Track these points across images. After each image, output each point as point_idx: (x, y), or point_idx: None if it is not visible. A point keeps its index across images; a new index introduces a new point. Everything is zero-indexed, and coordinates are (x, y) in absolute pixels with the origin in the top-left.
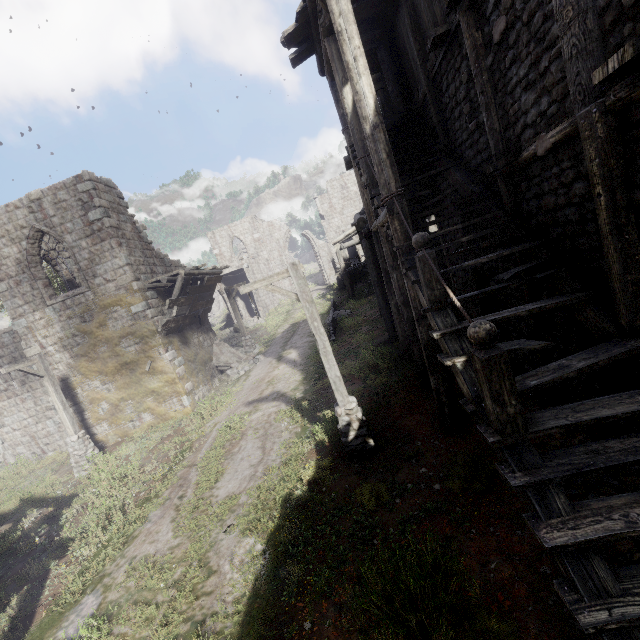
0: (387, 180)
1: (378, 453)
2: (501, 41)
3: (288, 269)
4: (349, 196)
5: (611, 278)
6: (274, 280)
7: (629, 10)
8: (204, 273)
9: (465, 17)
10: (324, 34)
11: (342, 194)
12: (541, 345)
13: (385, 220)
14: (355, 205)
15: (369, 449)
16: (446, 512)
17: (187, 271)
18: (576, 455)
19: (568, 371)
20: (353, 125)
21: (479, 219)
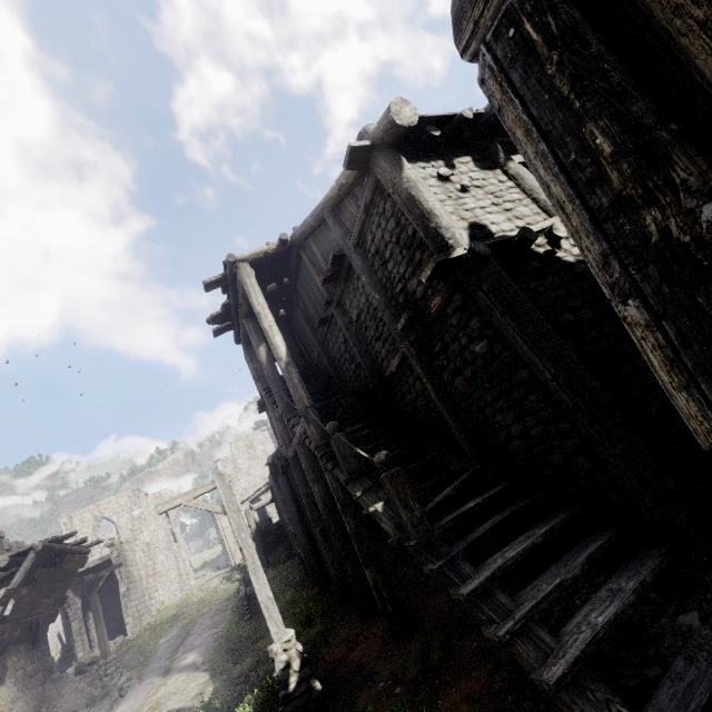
0: (301, 397)
1: (328, 700)
2: (358, 320)
3: (214, 479)
4: (256, 455)
5: (451, 429)
6: (198, 493)
7: (404, 305)
8: (67, 549)
9: (336, 310)
10: (243, 317)
11: (248, 453)
12: (430, 482)
13: (302, 430)
14: (263, 463)
15: (317, 696)
16: (412, 705)
17: (47, 543)
18: (469, 537)
19: (449, 490)
20: (268, 370)
21: (372, 420)
